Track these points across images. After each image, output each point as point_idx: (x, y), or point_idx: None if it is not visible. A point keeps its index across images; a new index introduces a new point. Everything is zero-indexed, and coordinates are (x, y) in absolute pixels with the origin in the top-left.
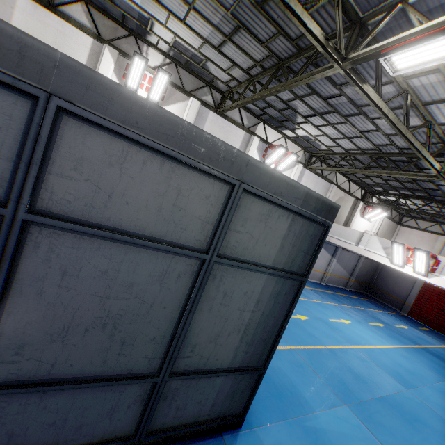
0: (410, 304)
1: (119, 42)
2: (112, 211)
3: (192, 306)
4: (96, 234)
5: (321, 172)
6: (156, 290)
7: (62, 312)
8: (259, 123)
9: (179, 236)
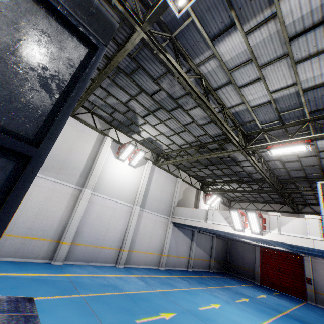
0: (259, 272)
1: None
2: None
3: None
4: None
5: (168, 168)
6: None
7: None
8: (111, 128)
9: None
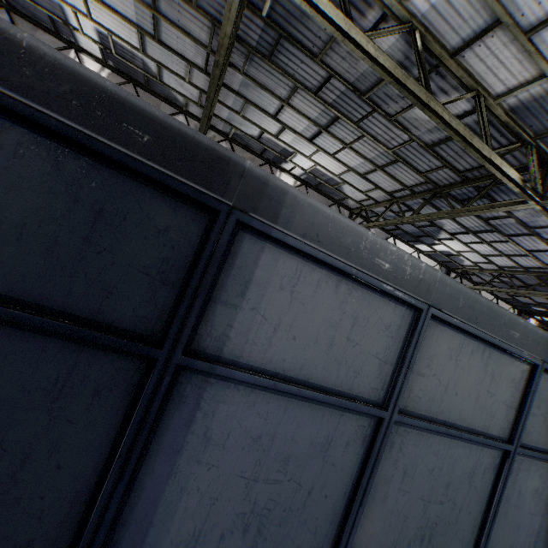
0: None
1: None
2: (445, 404)
3: (496, 511)
4: (437, 430)
5: None
6: (465, 490)
7: (395, 520)
8: (388, 238)
9: (488, 424)
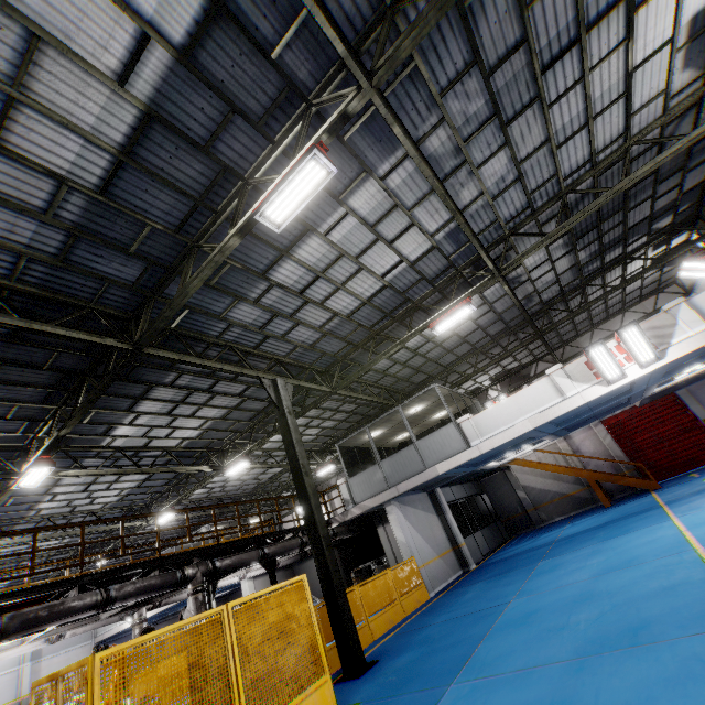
0: None
1: None
2: None
3: None
4: None
5: None
6: None
7: None
8: None
9: None
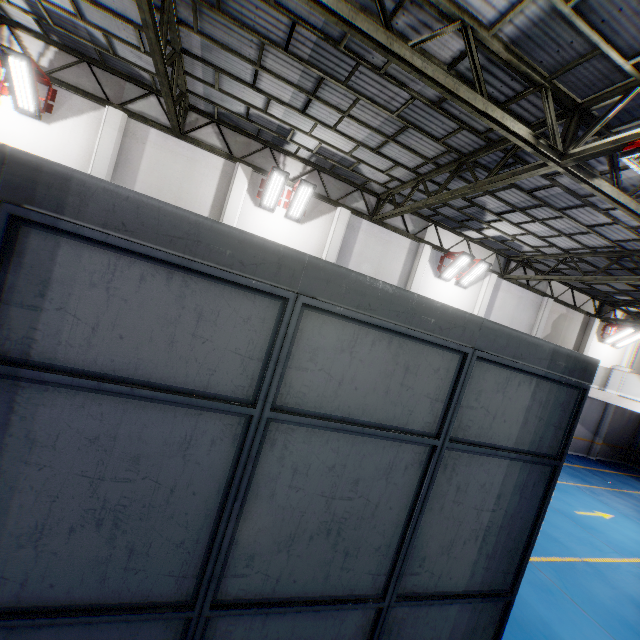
0: None
1: (253, 157)
2: (342, 399)
3: (423, 506)
4: (328, 427)
5: (526, 281)
6: (382, 486)
7: (290, 516)
8: (428, 226)
9: (406, 419)
